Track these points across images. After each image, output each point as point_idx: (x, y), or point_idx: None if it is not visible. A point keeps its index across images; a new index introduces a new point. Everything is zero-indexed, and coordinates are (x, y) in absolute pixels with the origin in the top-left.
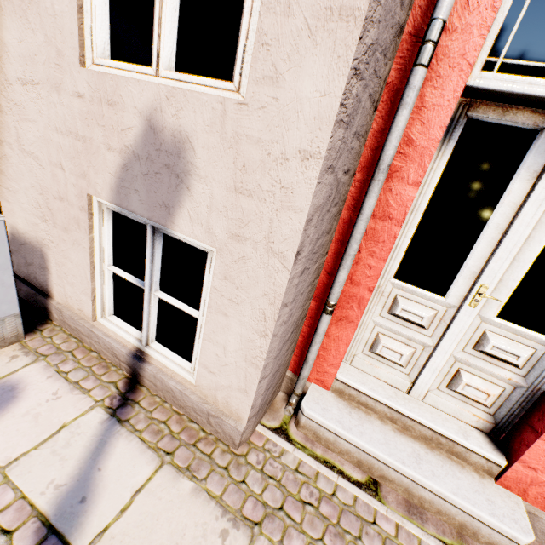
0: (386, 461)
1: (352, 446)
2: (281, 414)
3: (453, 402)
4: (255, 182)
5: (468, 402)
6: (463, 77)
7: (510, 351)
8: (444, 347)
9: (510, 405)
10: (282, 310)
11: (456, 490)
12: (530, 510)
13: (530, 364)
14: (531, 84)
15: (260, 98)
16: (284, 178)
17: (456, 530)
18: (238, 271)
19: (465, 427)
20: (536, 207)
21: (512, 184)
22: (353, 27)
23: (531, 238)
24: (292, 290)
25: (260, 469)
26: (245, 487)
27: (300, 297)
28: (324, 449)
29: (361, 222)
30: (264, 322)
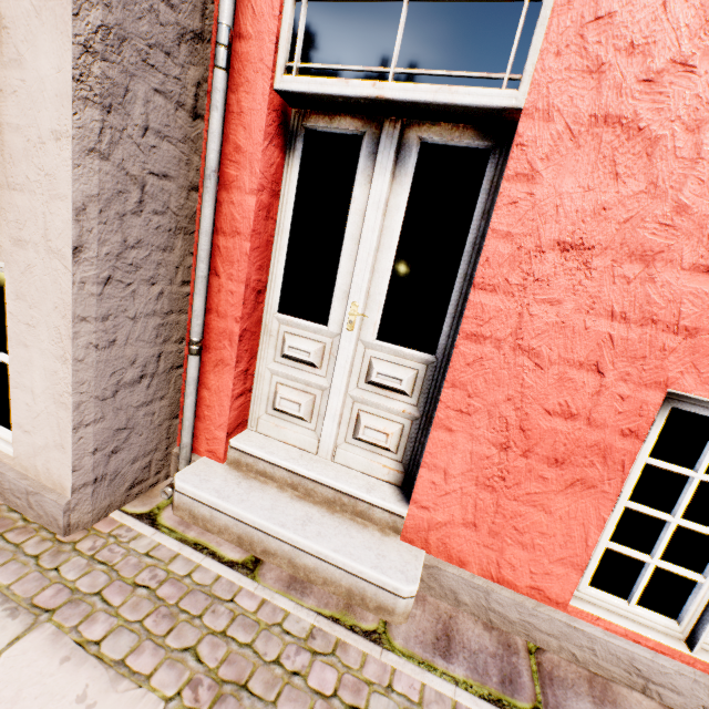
0: (264, 528)
1: (229, 518)
2: (158, 499)
3: (362, 455)
4: (24, 174)
5: (377, 451)
6: (267, 80)
7: (393, 375)
8: (337, 384)
9: (412, 444)
10: (79, 325)
11: (341, 548)
12: (434, 563)
13: (418, 390)
14: (322, 84)
15: (11, 82)
16: (46, 164)
17: (347, 601)
18: (27, 284)
19: (376, 482)
20: (375, 211)
21: (354, 191)
22: (67, 4)
23: (382, 244)
24: (90, 301)
25: (90, 555)
26: (55, 574)
27: (129, 323)
28: (202, 531)
29: (201, 237)
30: (62, 343)
